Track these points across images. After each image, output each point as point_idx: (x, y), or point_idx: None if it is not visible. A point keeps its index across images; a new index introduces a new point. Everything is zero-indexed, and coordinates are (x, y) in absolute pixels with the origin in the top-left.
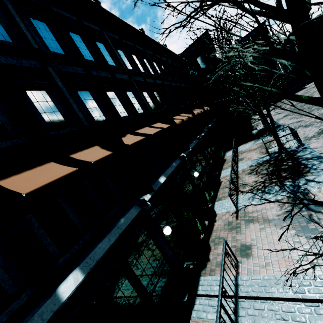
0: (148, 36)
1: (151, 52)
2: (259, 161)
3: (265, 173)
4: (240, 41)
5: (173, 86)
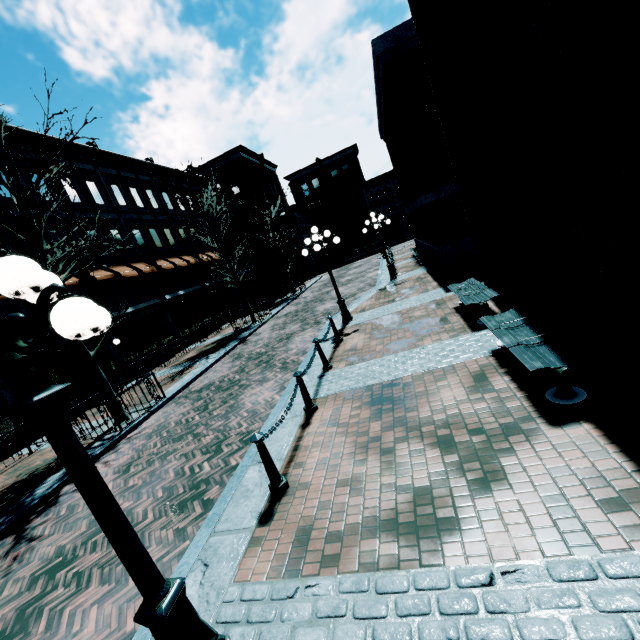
0: (106, 151)
1: (113, 170)
2: (221, 337)
3: (204, 350)
4: (322, 162)
5: (145, 220)
